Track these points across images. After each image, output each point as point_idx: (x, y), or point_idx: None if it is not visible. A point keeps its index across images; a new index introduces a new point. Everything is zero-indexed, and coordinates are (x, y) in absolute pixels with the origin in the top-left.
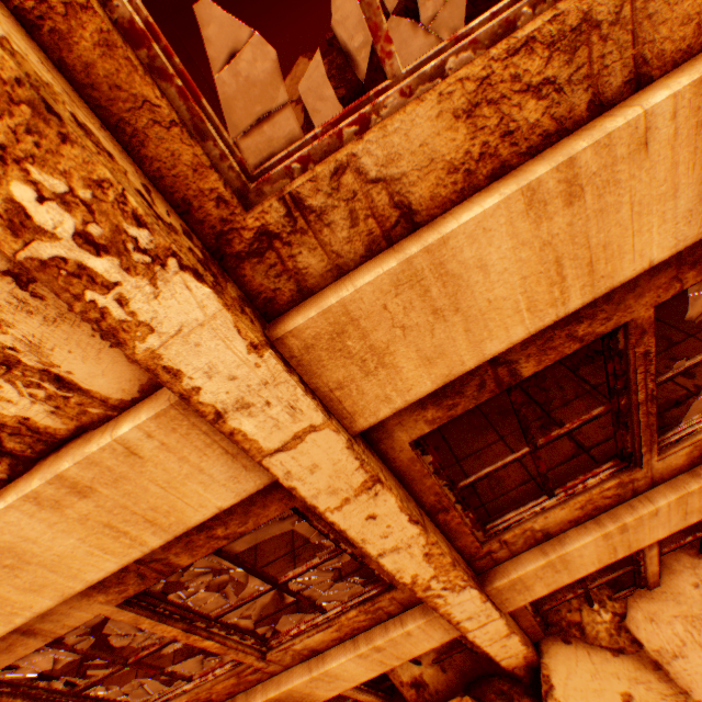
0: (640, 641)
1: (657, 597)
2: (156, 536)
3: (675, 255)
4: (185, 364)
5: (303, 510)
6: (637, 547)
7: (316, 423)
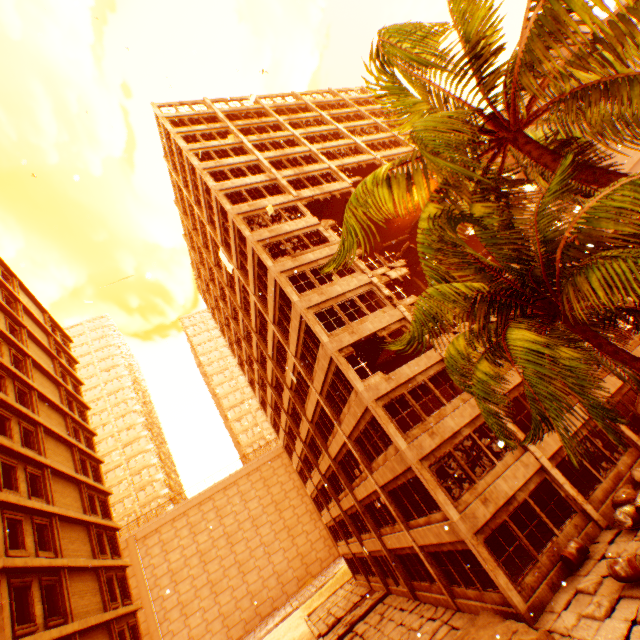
0: None
1: None
2: None
3: None
4: None
5: None
6: None
7: None
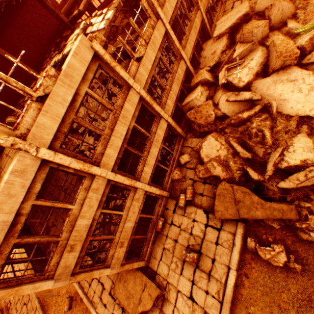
0: (203, 68)
1: (201, 64)
2: (162, 37)
3: (175, 7)
4: (160, 15)
5: (167, 39)
6: (192, 48)
7: (166, 21)
